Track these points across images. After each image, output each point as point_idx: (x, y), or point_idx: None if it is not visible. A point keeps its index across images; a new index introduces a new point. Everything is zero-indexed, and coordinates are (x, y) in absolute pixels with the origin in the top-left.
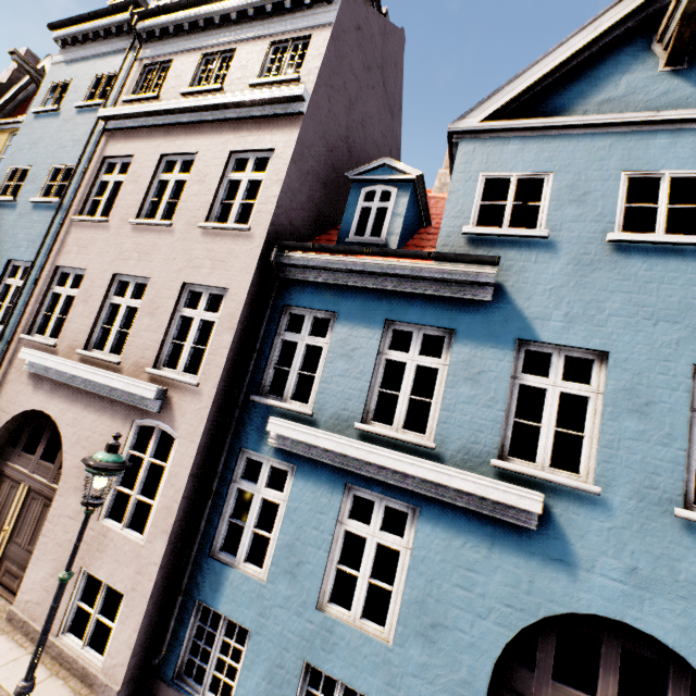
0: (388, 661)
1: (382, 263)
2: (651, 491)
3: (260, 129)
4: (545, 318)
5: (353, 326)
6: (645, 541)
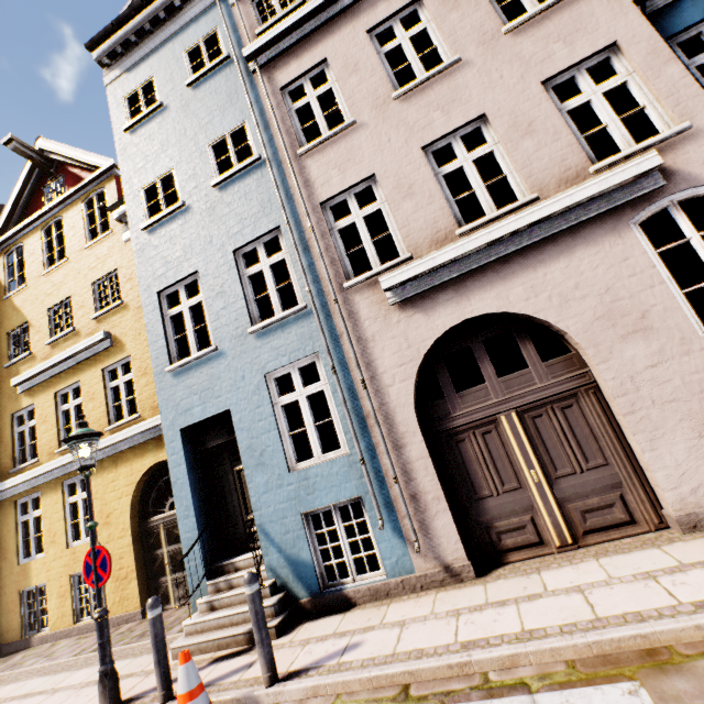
0: None
1: None
2: None
3: None
4: None
5: None
6: None
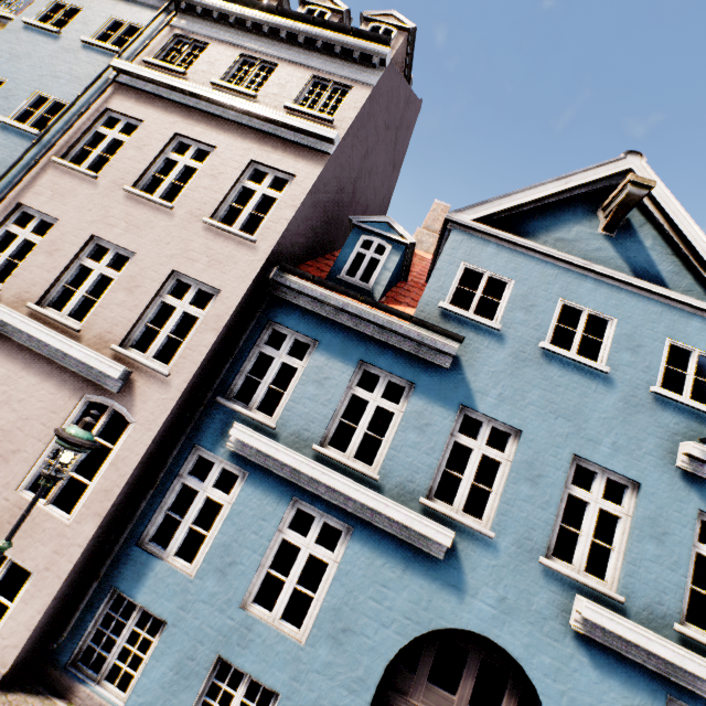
0: (298, 659)
1: (369, 311)
2: (528, 541)
3: (285, 152)
4: (484, 393)
5: (331, 358)
6: (516, 578)
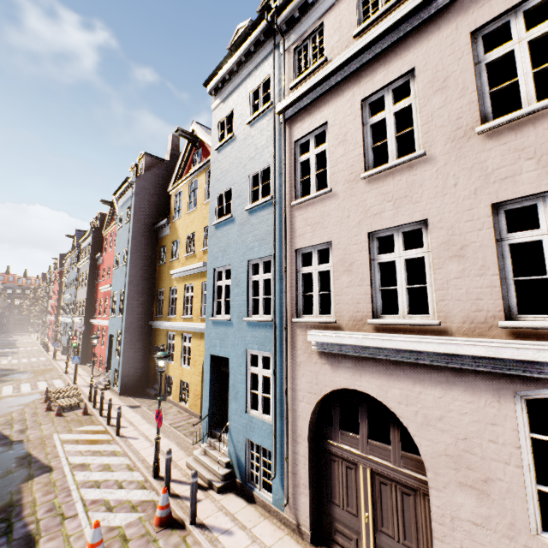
0: None
1: None
2: None
3: None
4: None
5: None
6: None
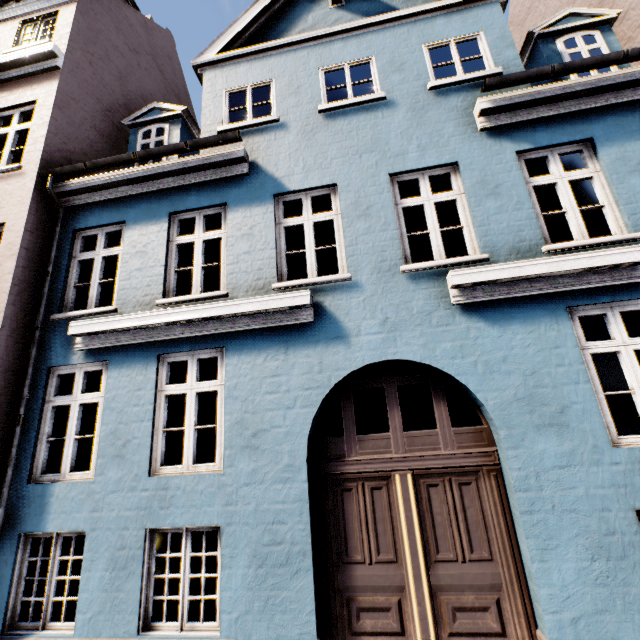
0: (223, 485)
1: (153, 167)
2: (384, 263)
3: (20, 88)
4: (290, 174)
5: (142, 227)
6: (388, 298)
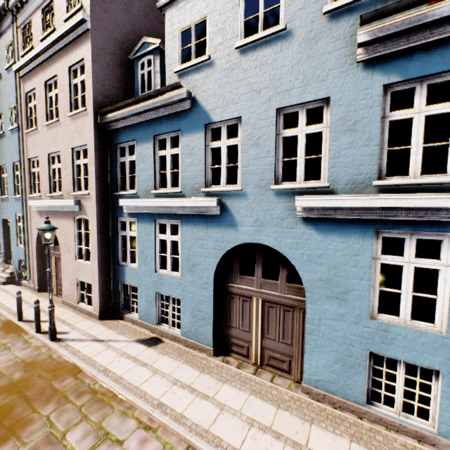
0: (181, 283)
1: (142, 106)
2: (262, 181)
3: (76, 48)
4: (214, 108)
5: (142, 145)
6: (261, 205)
